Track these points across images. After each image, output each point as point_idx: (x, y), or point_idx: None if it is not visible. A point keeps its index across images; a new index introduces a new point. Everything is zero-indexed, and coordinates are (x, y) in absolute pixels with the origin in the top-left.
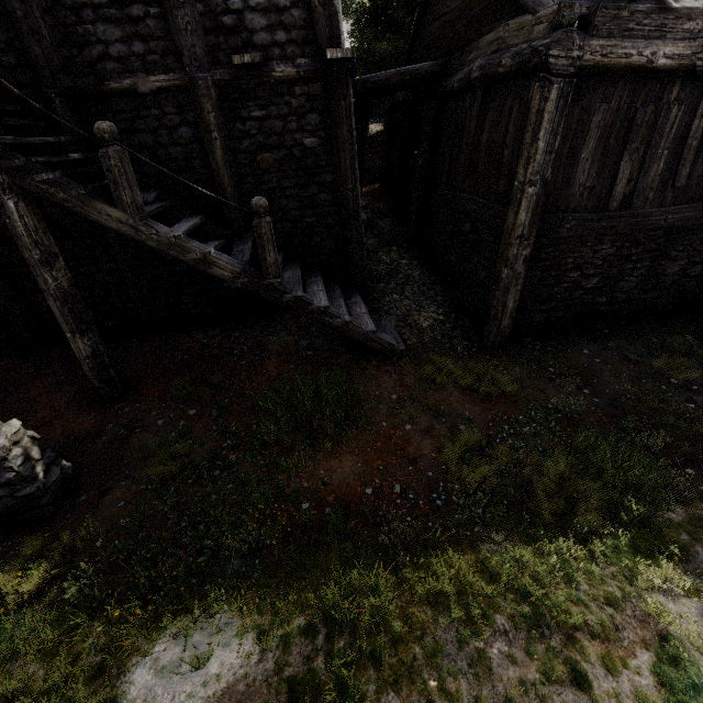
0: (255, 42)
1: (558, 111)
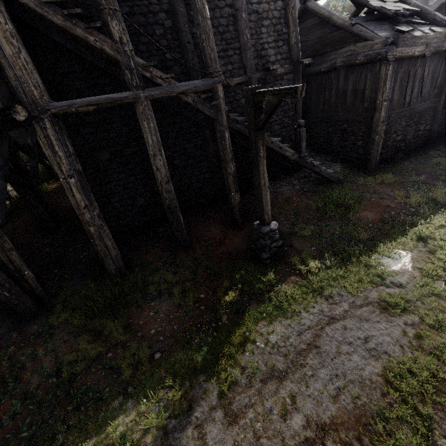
0: (270, 60)
1: (392, 73)
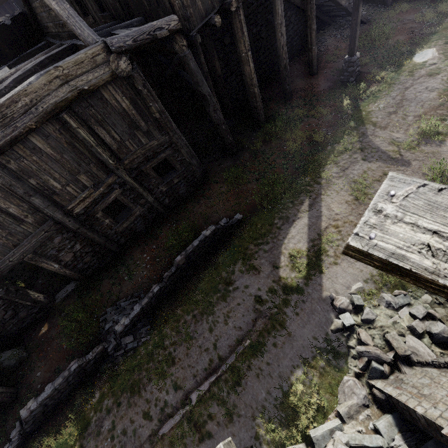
0: None
1: None
